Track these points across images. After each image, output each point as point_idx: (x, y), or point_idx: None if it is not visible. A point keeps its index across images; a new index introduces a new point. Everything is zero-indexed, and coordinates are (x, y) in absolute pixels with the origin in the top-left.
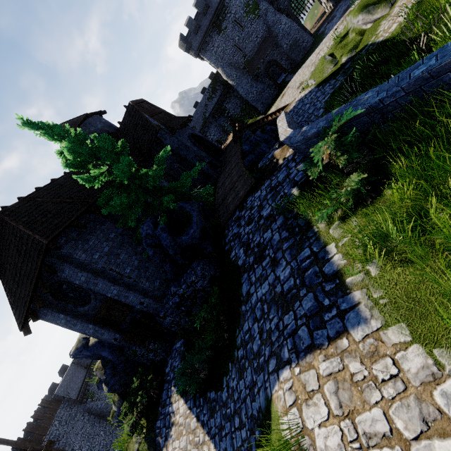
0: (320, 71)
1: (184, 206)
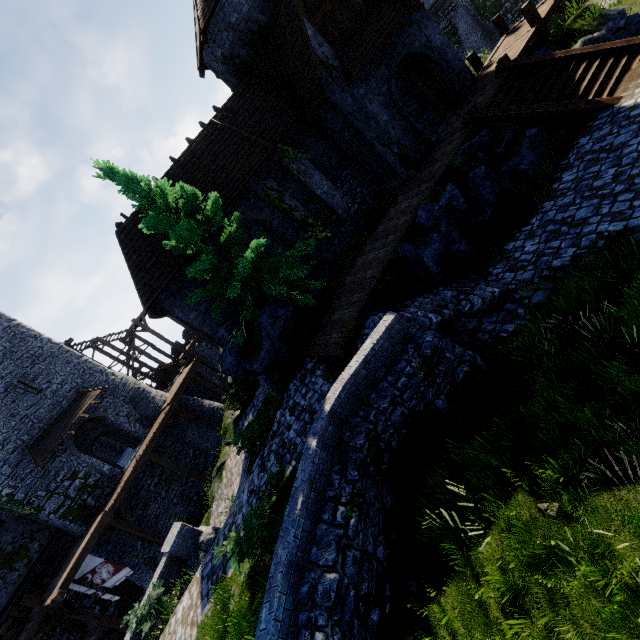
0: None
1: (263, 326)
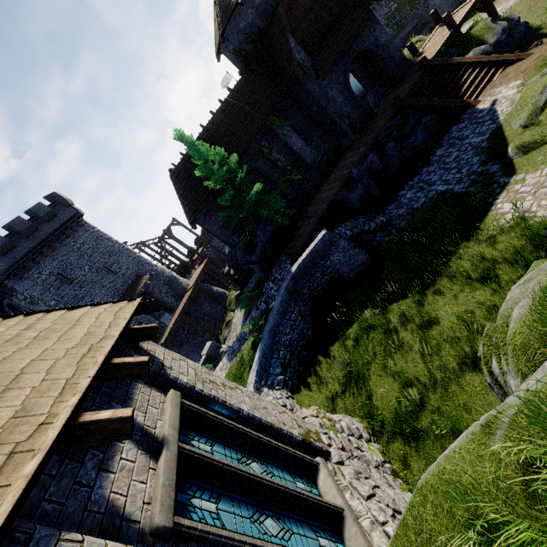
0: (523, 105)
1: (258, 235)
